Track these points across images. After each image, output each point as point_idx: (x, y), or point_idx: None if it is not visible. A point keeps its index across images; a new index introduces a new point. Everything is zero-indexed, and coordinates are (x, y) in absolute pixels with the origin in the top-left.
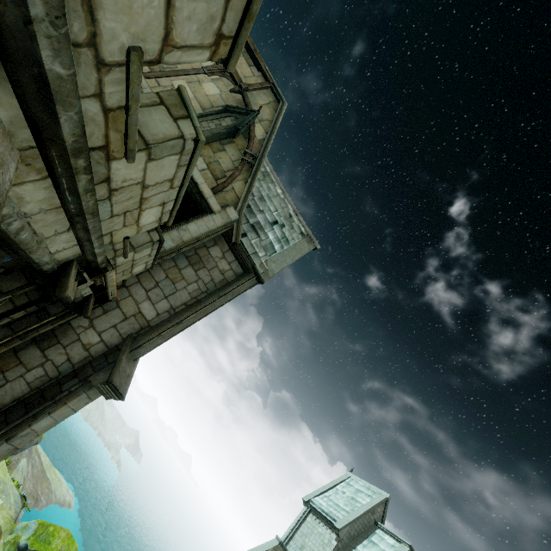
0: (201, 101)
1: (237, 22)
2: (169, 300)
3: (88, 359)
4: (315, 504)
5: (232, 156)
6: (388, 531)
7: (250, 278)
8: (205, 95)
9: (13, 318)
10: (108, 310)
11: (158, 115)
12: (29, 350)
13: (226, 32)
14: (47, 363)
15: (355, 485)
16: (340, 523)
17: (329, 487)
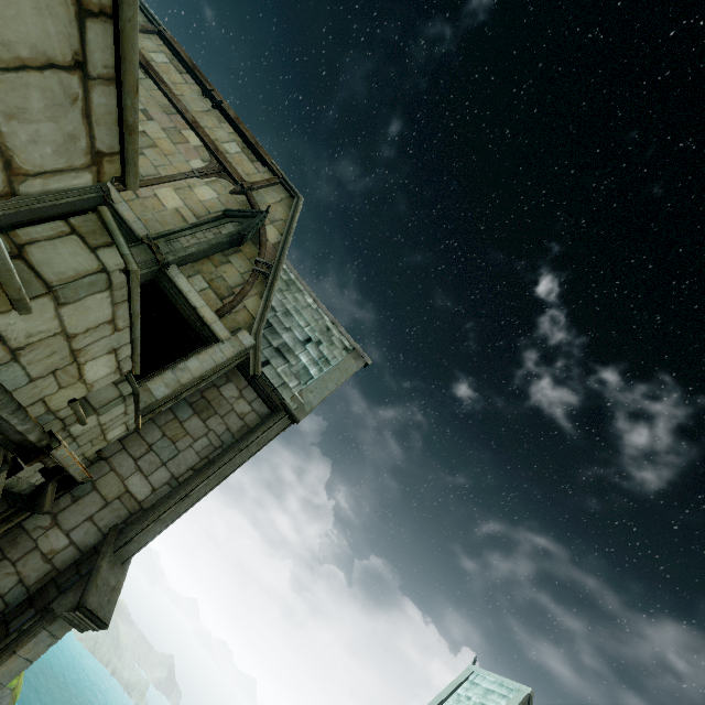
0: (193, 208)
1: (116, 137)
2: (168, 466)
3: (51, 575)
4: None
5: (239, 268)
6: None
7: (279, 418)
8: (198, 202)
9: None
10: (80, 496)
11: (68, 248)
12: None
13: (105, 149)
14: None
15: (483, 684)
16: None
17: (447, 694)
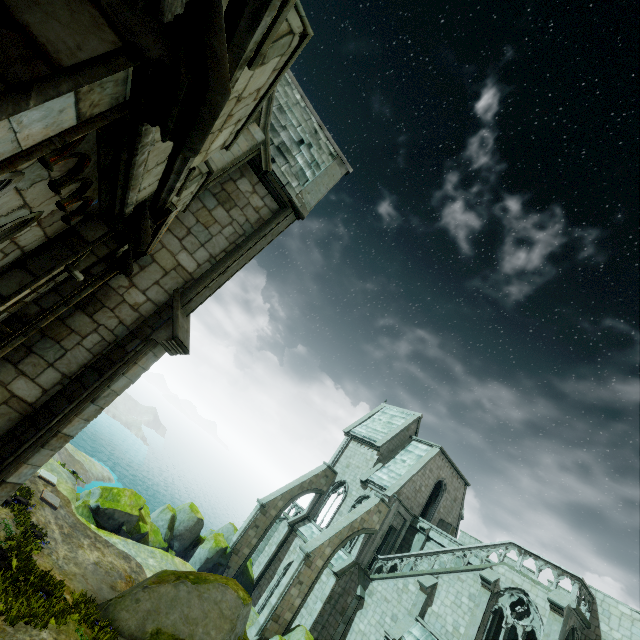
0: None
1: None
2: (206, 248)
3: (140, 320)
4: (355, 433)
5: None
6: (422, 441)
7: (288, 214)
8: None
9: (56, 283)
10: (145, 266)
11: None
12: (76, 318)
13: None
14: (100, 328)
15: (390, 413)
16: (380, 442)
17: (366, 418)
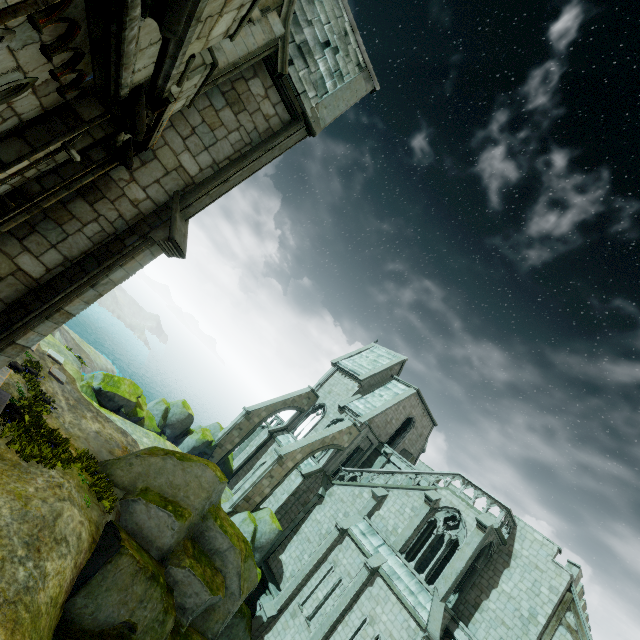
0: None
1: None
2: (210, 152)
3: (139, 217)
4: (342, 365)
5: None
6: (402, 381)
7: (299, 128)
8: None
9: (56, 164)
10: (146, 161)
11: None
12: (77, 204)
13: None
14: (100, 219)
15: (378, 352)
16: (363, 376)
17: (355, 354)
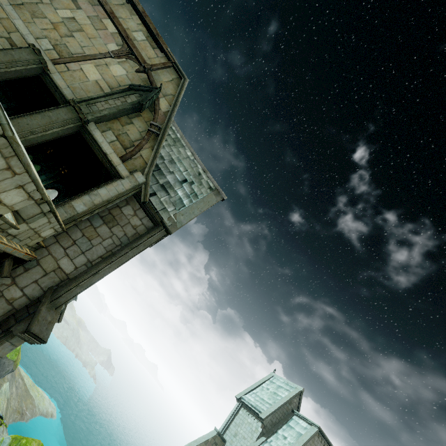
0: (108, 81)
1: None
2: (86, 254)
3: (12, 312)
4: (245, 400)
5: (139, 127)
6: (302, 417)
7: (159, 230)
8: (112, 76)
9: None
10: (29, 268)
11: None
12: None
13: None
14: None
15: (277, 383)
16: (264, 413)
17: (256, 386)
